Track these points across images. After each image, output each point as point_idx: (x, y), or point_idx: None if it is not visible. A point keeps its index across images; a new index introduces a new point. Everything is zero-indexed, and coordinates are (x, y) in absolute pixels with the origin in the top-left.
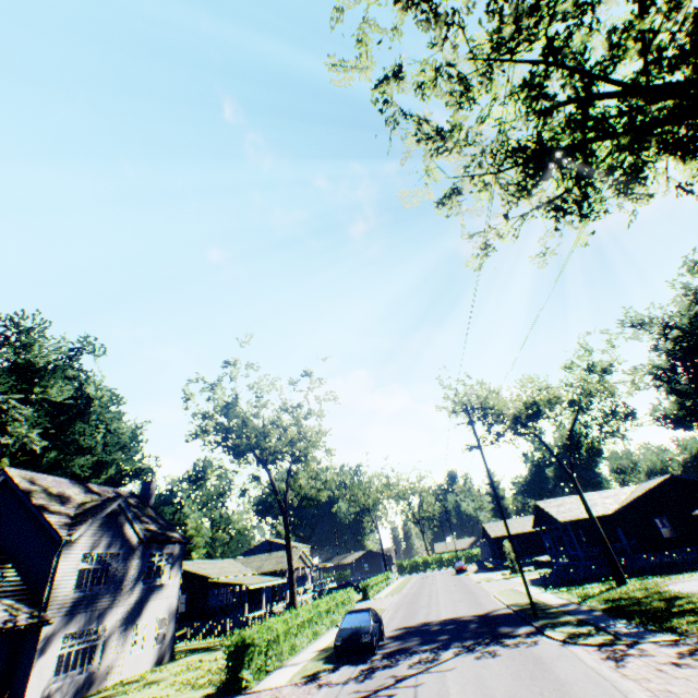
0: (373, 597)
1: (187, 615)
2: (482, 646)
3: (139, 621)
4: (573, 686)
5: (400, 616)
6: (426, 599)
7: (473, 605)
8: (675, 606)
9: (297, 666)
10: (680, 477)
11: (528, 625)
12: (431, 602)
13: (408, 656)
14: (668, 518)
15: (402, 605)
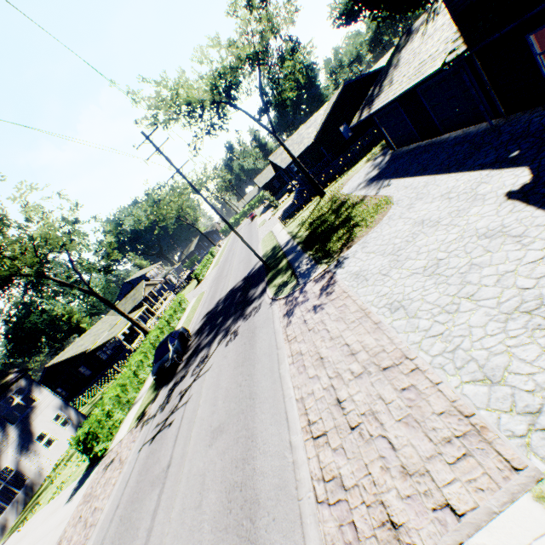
0: (204, 277)
1: (95, 373)
2: (234, 325)
3: (36, 437)
4: (259, 367)
5: (209, 299)
6: (228, 267)
7: (247, 265)
8: (338, 219)
9: (139, 404)
10: (350, 82)
11: (264, 281)
12: (229, 271)
13: (196, 358)
14: (347, 123)
15: (215, 283)
